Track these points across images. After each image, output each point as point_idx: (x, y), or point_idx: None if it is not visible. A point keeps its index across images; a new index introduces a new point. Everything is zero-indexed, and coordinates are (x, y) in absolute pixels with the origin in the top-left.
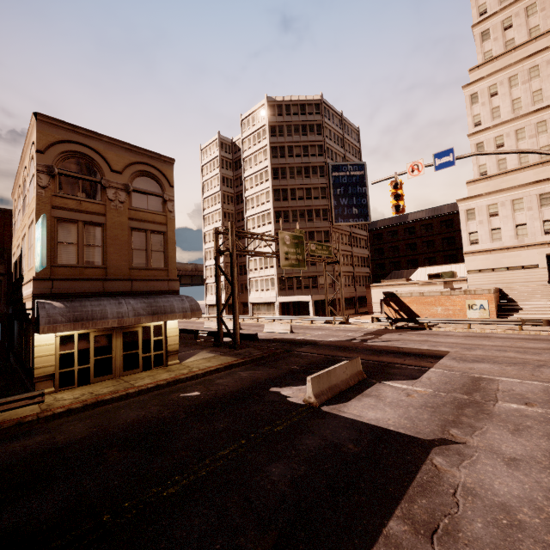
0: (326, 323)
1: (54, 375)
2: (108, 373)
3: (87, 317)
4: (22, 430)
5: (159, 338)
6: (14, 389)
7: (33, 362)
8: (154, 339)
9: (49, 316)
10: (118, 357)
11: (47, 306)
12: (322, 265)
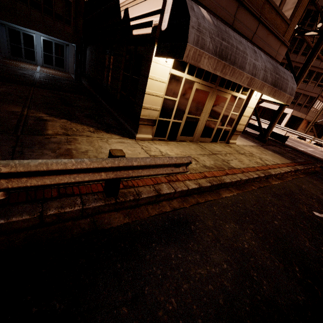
0: (300, 139)
1: (155, 122)
2: (190, 134)
3: (230, 56)
4: (161, 204)
5: (235, 113)
6: (105, 117)
7: (142, 98)
8: (231, 113)
9: (198, 30)
10: (202, 121)
11: (195, 8)
12: (313, 86)
